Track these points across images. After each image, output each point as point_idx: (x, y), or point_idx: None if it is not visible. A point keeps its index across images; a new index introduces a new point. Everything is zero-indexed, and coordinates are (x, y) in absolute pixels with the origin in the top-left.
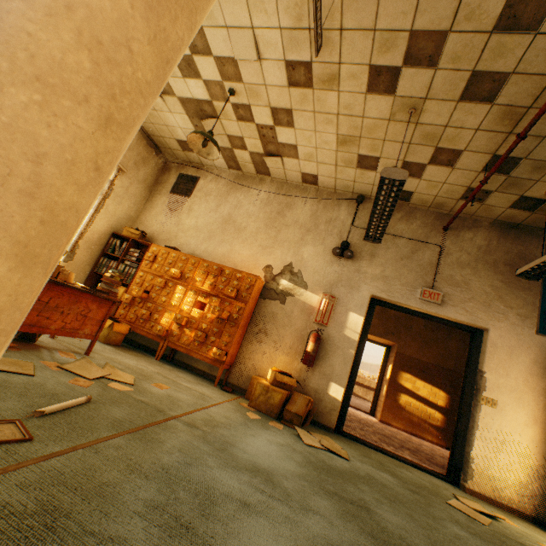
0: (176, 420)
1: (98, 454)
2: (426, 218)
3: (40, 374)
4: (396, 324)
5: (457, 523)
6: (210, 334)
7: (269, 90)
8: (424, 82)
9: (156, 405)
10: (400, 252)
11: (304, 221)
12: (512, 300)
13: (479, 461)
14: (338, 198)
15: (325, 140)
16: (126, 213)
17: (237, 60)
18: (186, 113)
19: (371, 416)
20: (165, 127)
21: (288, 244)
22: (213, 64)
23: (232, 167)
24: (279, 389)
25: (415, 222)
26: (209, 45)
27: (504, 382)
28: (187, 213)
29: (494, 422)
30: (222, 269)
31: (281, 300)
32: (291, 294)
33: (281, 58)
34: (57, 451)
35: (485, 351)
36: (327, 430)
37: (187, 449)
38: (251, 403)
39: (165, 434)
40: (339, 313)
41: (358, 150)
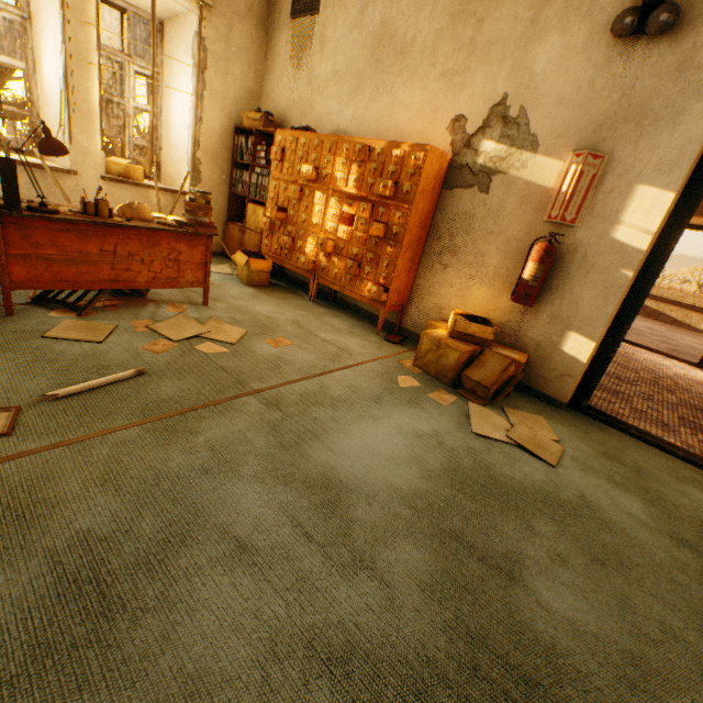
0: (253, 396)
1: (80, 454)
2: None
3: (114, 339)
4: None
5: None
6: (363, 264)
7: None
8: None
9: (242, 374)
10: None
11: None
12: None
13: None
14: None
15: None
16: (242, 88)
17: None
18: None
19: (698, 370)
20: None
21: (500, 49)
22: None
23: None
24: (456, 345)
25: None
26: None
27: None
28: (319, 52)
29: None
30: (372, 147)
31: (482, 187)
32: (501, 170)
33: None
34: (28, 450)
35: None
36: (551, 404)
37: (227, 445)
38: (416, 363)
39: (213, 421)
40: (606, 193)
41: None
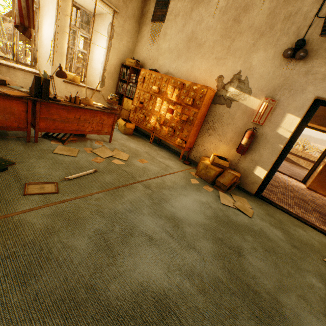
0: (139, 183)
1: (85, 202)
2: None
3: (80, 155)
4: None
5: (320, 276)
6: (176, 130)
7: None
8: None
9: (132, 174)
10: None
11: (260, 23)
12: None
13: None
14: None
15: None
16: (126, 47)
17: None
18: None
19: (301, 184)
20: None
21: (240, 53)
22: None
23: None
24: (214, 168)
25: None
26: None
27: None
28: (162, 38)
29: None
30: (184, 83)
31: (228, 105)
32: (236, 100)
33: None
34: (67, 199)
35: None
36: (248, 194)
37: (135, 202)
38: (196, 173)
39: (128, 192)
40: (276, 115)
41: None
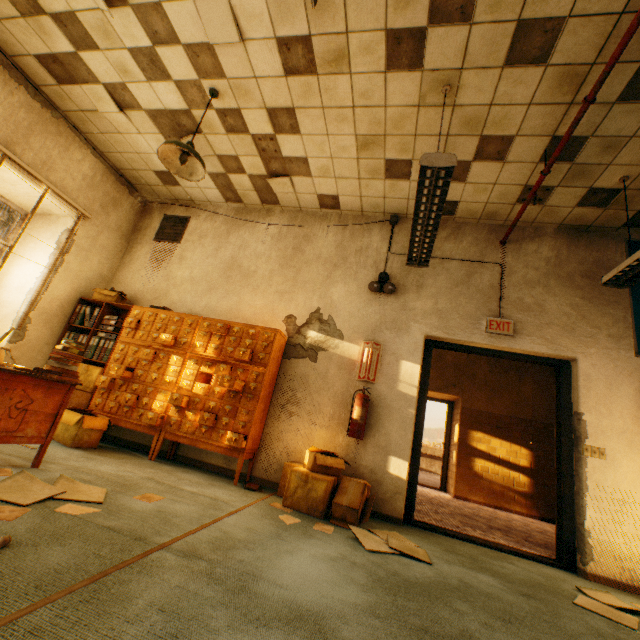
0: (164, 550)
1: None
2: (477, 233)
3: None
4: (456, 373)
5: (602, 637)
6: (221, 415)
7: (261, 83)
8: (457, 45)
9: (134, 530)
10: (453, 277)
11: (329, 254)
12: (598, 319)
13: (596, 533)
14: (367, 222)
15: (341, 145)
16: (97, 272)
17: (214, 45)
18: (160, 132)
19: (443, 492)
20: (136, 155)
21: (312, 285)
22: (184, 56)
23: (230, 199)
24: (322, 476)
25: (466, 239)
26: (174, 29)
27: (609, 423)
28: (178, 263)
29: (606, 478)
30: (229, 326)
31: (312, 357)
32: (323, 348)
33: (271, 35)
34: None
35: (578, 387)
36: (393, 522)
37: (175, 602)
38: (286, 502)
39: (140, 581)
40: (387, 364)
41: (385, 154)
